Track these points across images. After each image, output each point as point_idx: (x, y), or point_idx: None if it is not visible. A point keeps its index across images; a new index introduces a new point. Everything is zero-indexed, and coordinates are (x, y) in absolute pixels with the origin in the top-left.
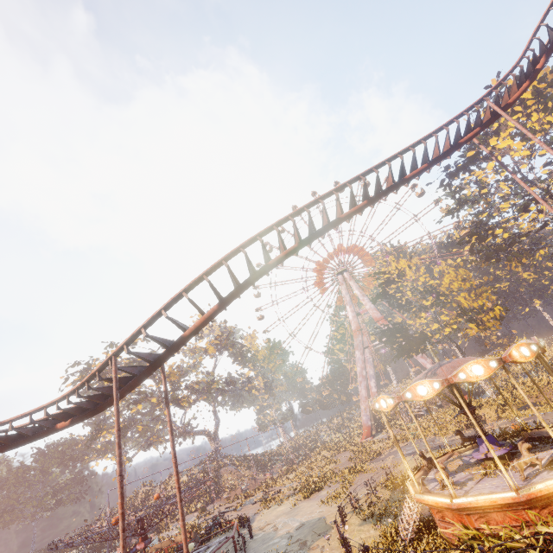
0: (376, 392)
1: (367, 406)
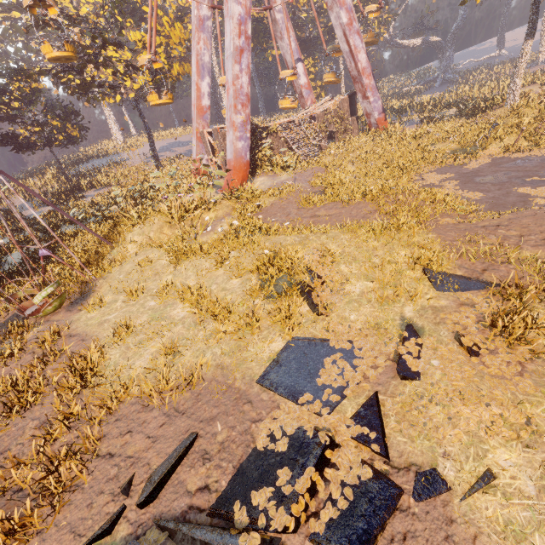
0: (209, 108)
1: (249, 118)
